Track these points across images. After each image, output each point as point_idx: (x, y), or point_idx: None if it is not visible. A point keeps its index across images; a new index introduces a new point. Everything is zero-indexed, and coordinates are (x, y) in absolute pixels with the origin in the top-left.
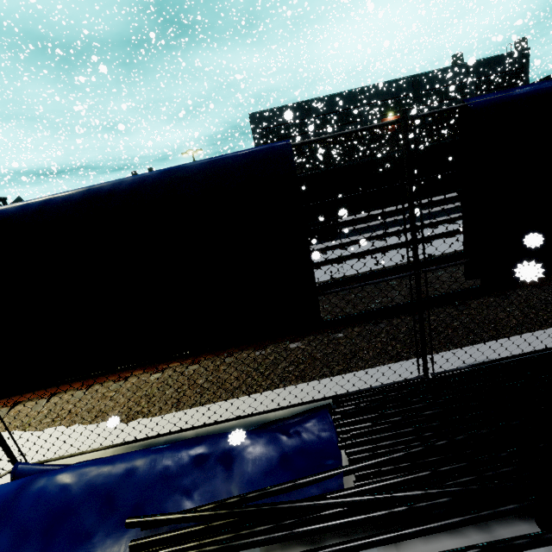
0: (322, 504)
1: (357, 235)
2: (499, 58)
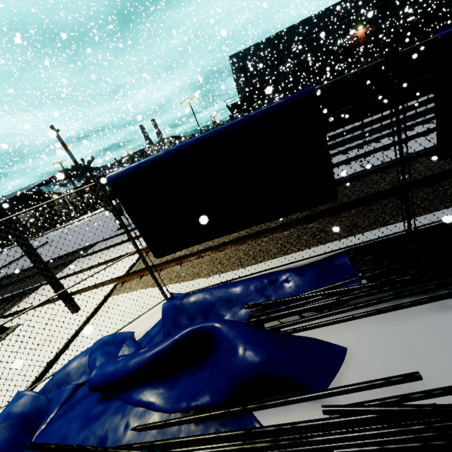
0: (352, 288)
1: (338, 147)
2: None
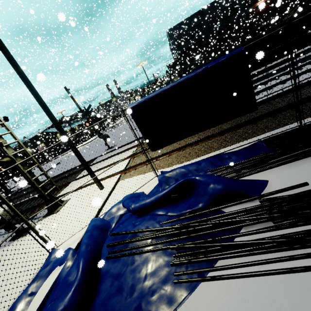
0: (268, 154)
1: None
2: None
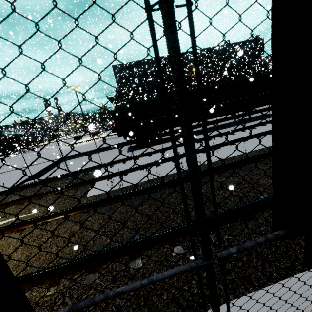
0: None
1: None
2: (249, 42)
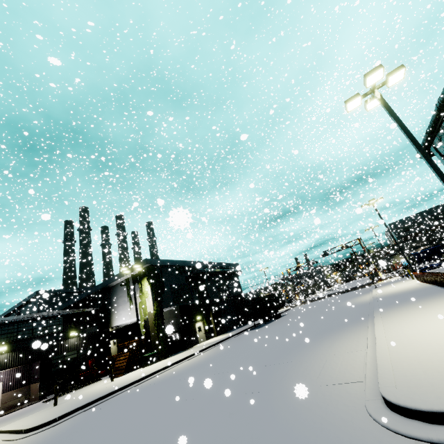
0: None
1: None
2: None
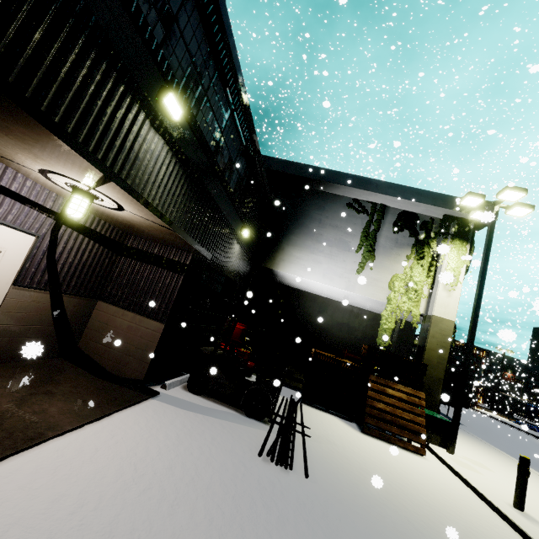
0: None
1: None
2: None
